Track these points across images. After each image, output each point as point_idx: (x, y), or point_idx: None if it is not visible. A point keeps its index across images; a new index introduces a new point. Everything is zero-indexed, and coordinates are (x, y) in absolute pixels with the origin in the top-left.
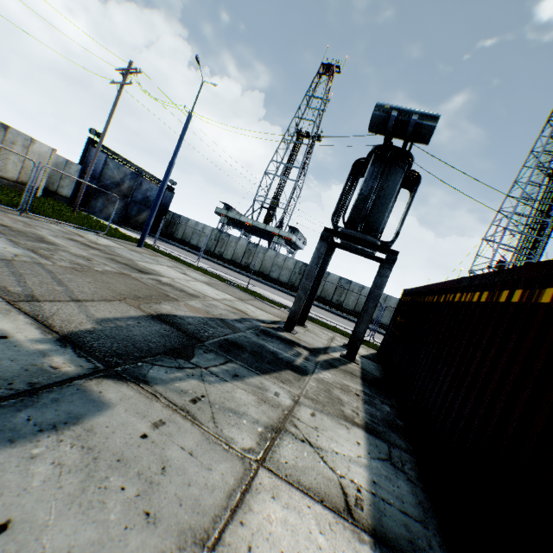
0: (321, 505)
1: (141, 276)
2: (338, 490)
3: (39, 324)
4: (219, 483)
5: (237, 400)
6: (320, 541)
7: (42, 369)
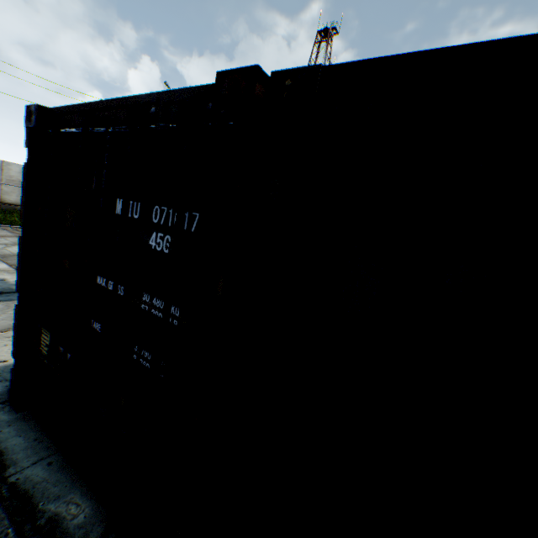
0: None
1: None
2: None
3: None
4: None
5: None
6: None
7: (12, 289)
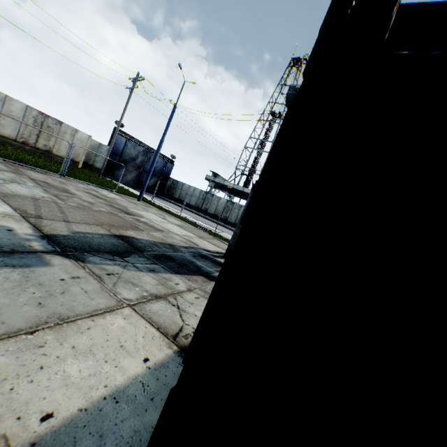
0: (156, 329)
1: (125, 215)
2: (176, 328)
3: (35, 228)
4: (93, 305)
5: (141, 280)
6: (138, 339)
7: (24, 245)
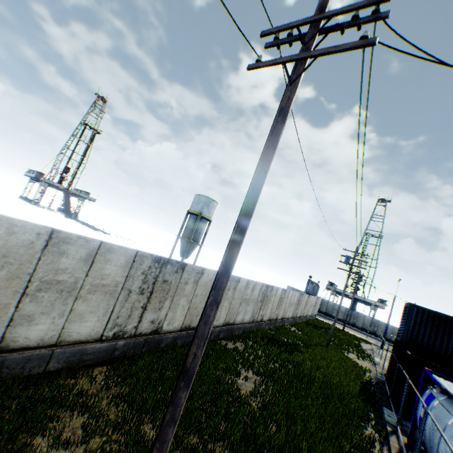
0: None
1: None
2: None
3: None
4: None
5: None
6: None
7: None
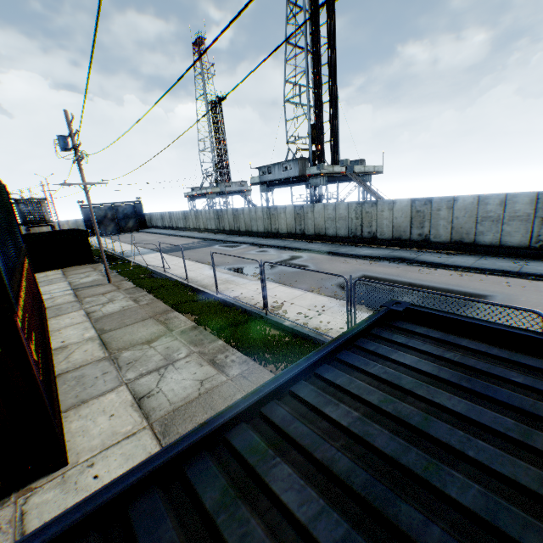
0: None
1: None
2: None
3: None
4: None
5: None
6: None
7: None
